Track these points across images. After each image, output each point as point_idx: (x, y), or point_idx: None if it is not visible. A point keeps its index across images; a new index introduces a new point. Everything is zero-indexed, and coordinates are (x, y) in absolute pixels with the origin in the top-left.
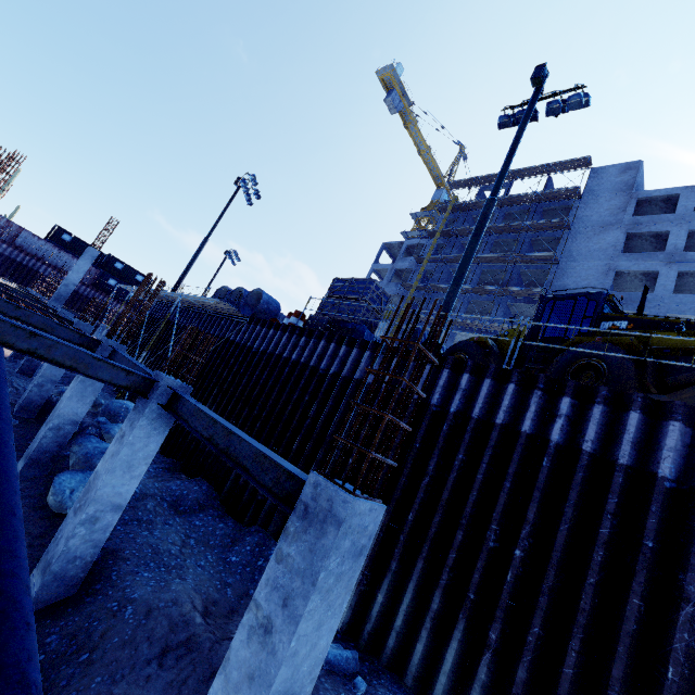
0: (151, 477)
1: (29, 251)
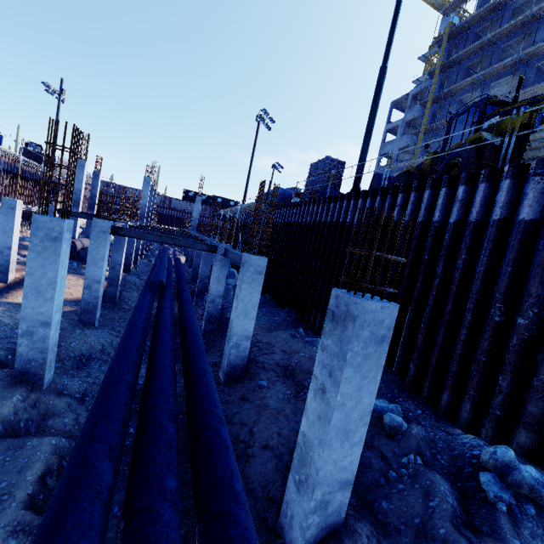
0: None
1: (178, 209)
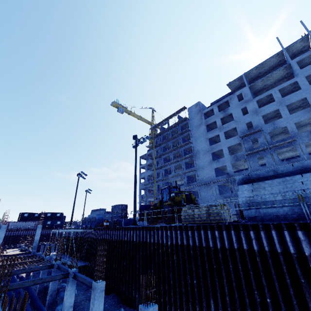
0: (82, 295)
1: (14, 228)
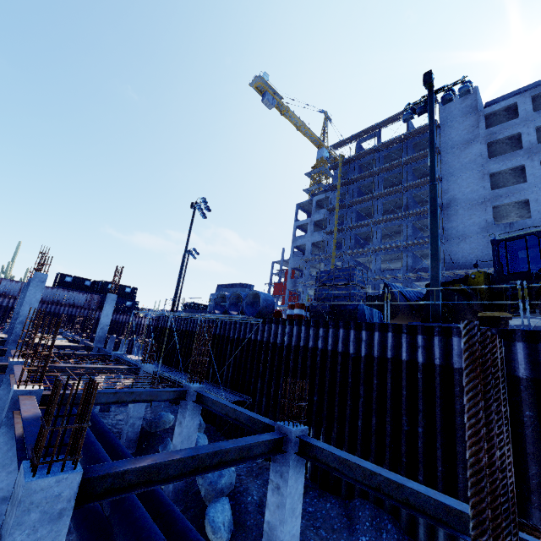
0: (246, 474)
1: (48, 300)
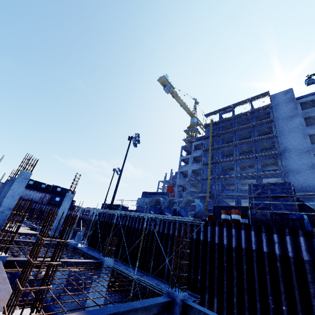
0: None
1: None
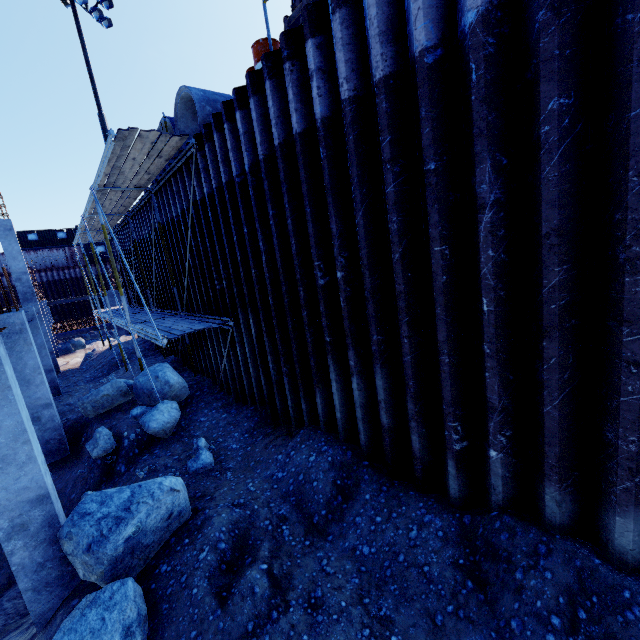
0: (238, 465)
1: None
